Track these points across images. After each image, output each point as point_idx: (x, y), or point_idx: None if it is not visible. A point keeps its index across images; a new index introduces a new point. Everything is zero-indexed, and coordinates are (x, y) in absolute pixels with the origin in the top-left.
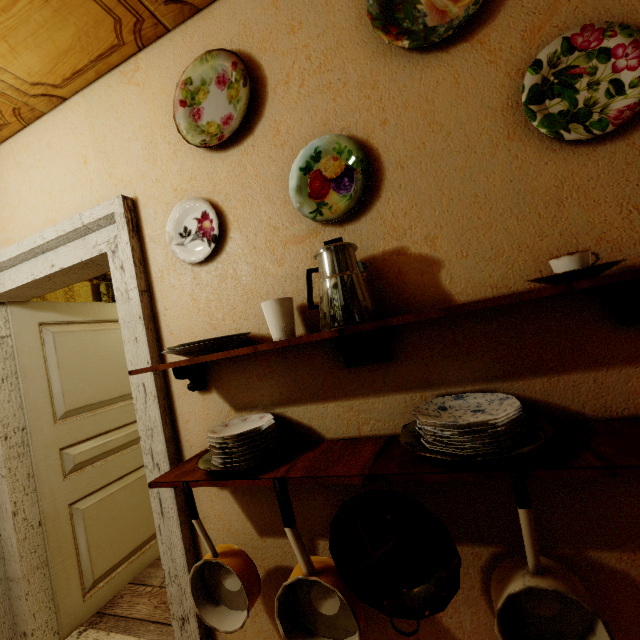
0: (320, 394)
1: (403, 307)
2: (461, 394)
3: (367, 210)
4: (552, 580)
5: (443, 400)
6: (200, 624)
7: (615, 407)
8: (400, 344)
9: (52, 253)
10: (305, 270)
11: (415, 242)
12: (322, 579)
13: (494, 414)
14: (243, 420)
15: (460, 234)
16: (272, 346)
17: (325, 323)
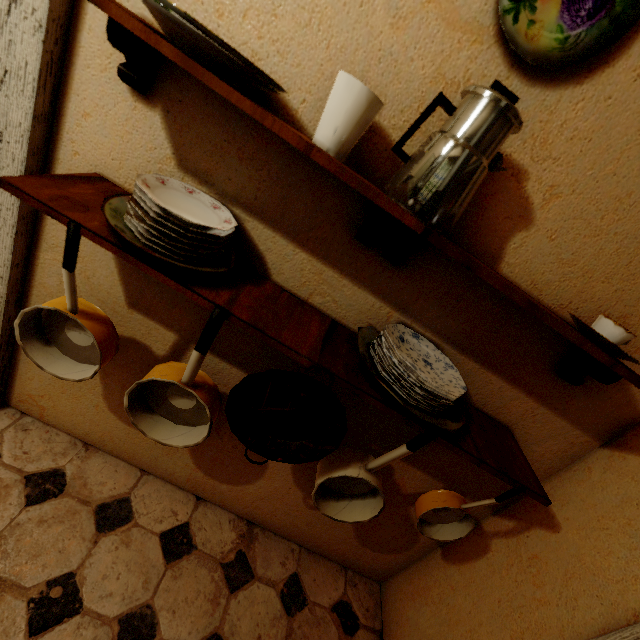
0: (301, 236)
1: (458, 231)
2: (419, 334)
3: (553, 83)
4: (376, 478)
5: (404, 330)
6: (3, 334)
7: (490, 406)
8: (419, 259)
9: None
10: (416, 75)
11: (540, 180)
12: (197, 393)
13: (440, 377)
14: (188, 190)
15: (575, 215)
16: (334, 169)
17: (405, 194)
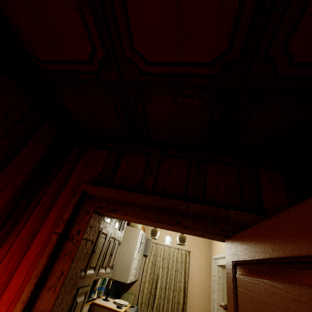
0: None
1: None
2: None
3: None
4: None
5: None
6: None
7: None
8: None
9: (224, 259)
10: None
11: None
12: None
13: None
14: None
15: None
16: None
17: None
